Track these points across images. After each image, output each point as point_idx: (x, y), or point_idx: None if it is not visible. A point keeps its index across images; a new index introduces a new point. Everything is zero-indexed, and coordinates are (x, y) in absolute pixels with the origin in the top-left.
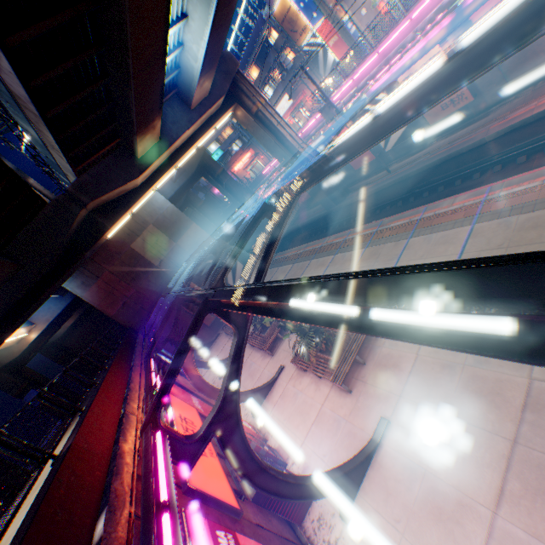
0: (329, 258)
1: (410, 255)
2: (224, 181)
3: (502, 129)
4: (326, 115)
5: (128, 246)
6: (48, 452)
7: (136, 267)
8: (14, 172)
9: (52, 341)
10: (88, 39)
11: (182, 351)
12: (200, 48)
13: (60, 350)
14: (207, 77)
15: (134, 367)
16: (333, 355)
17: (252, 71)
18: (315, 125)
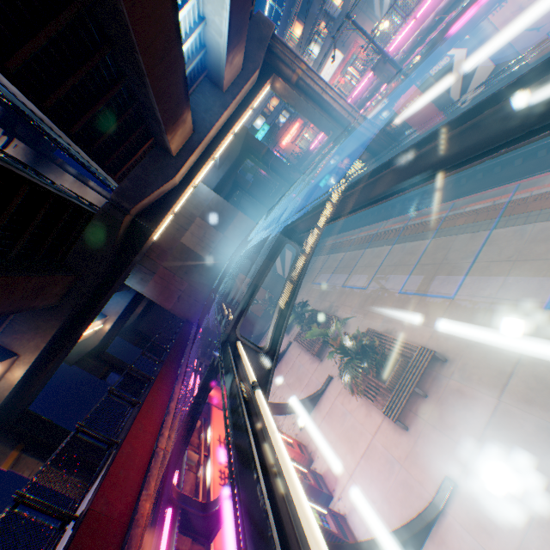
0: (385, 249)
1: (493, 253)
2: (269, 162)
3: None
4: (380, 73)
5: (178, 241)
6: (69, 514)
7: (187, 262)
8: (53, 193)
9: (127, 326)
10: (95, 40)
11: (192, 415)
12: (222, 20)
13: (135, 334)
14: (236, 51)
15: (178, 377)
16: (385, 383)
17: (295, 28)
18: (367, 86)
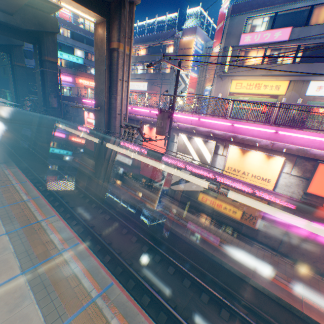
0: (12, 268)
1: None
2: (47, 69)
3: (271, 291)
4: (162, 118)
5: None
6: None
7: None
8: None
9: None
10: None
11: None
12: None
13: None
14: None
15: None
16: None
17: (143, 50)
18: (146, 114)
